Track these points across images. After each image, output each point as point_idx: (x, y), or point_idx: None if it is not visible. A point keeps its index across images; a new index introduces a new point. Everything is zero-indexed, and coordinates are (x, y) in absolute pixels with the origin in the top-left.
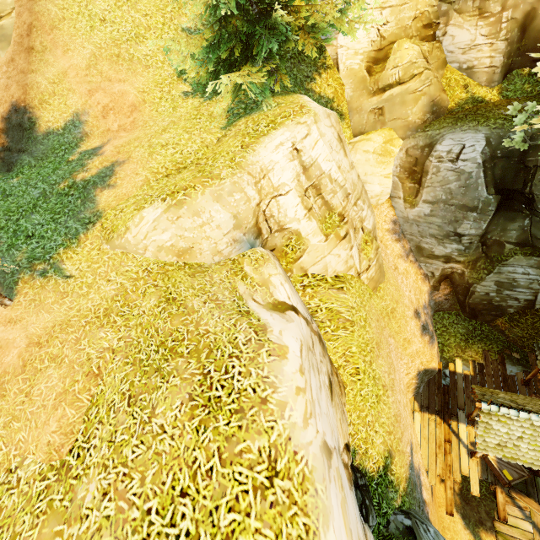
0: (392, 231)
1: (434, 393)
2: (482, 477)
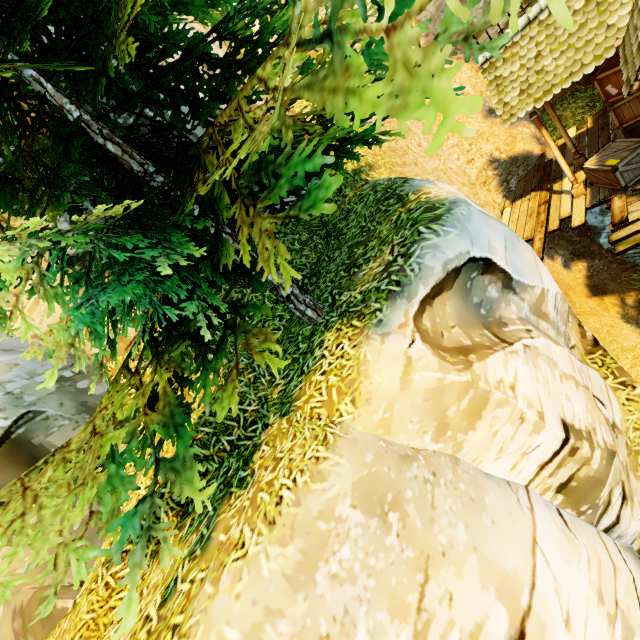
0: (425, 45)
1: (531, 178)
2: (590, 203)
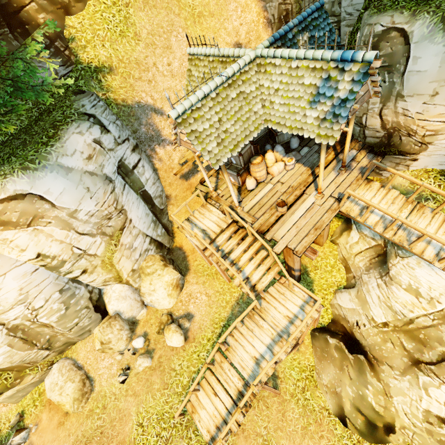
0: None
1: None
2: None
